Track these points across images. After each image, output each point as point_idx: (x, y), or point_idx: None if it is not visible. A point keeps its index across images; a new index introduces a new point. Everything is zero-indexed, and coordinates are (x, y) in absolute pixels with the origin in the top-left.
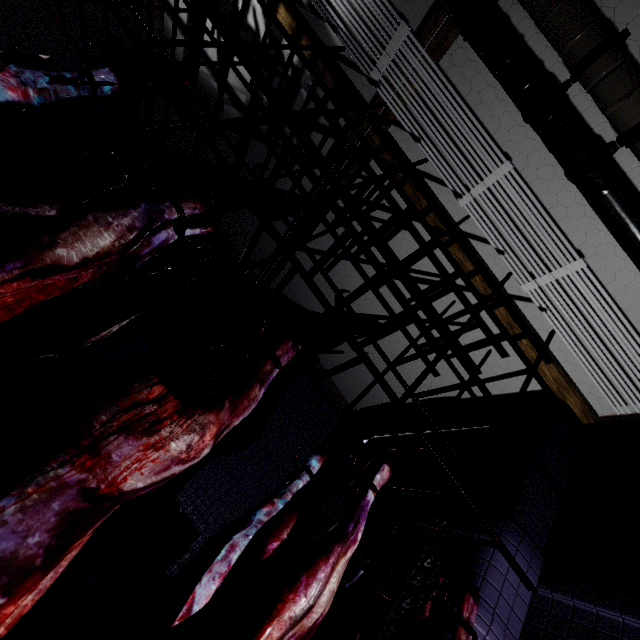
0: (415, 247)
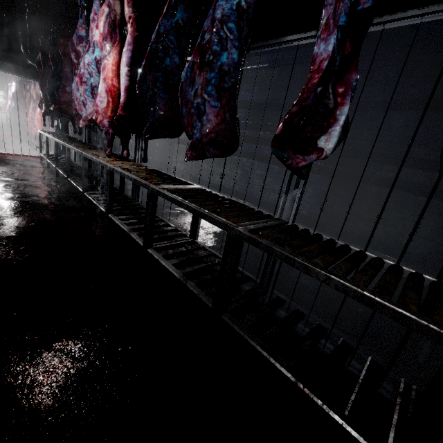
0: None
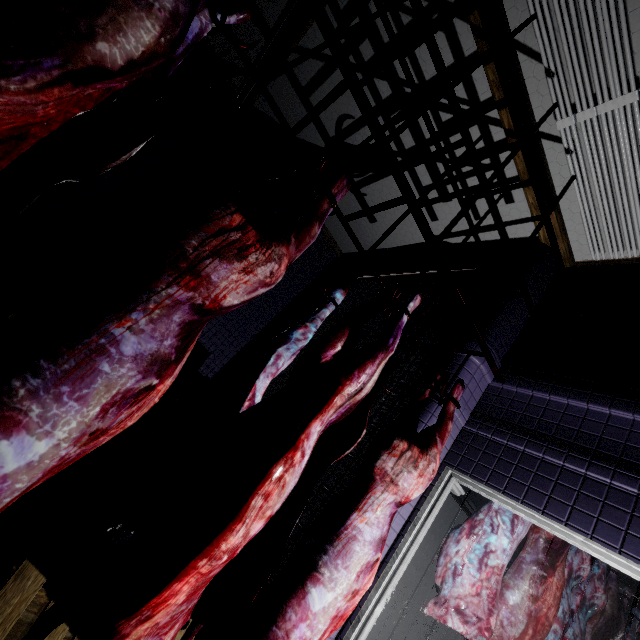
0: (448, 59)
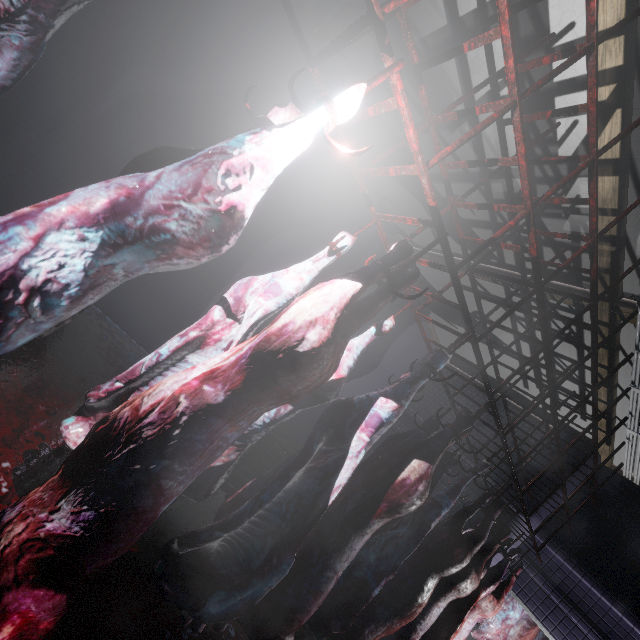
0: (573, 356)
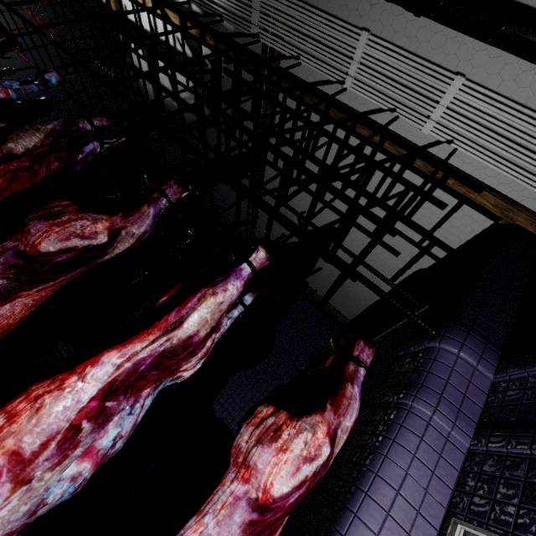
0: (334, 147)
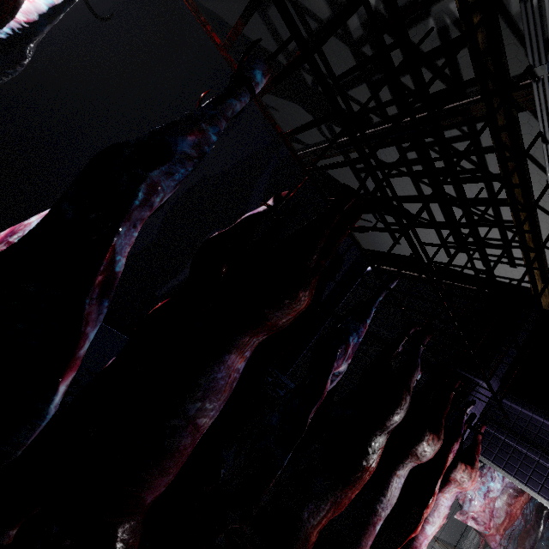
0: (483, 194)
